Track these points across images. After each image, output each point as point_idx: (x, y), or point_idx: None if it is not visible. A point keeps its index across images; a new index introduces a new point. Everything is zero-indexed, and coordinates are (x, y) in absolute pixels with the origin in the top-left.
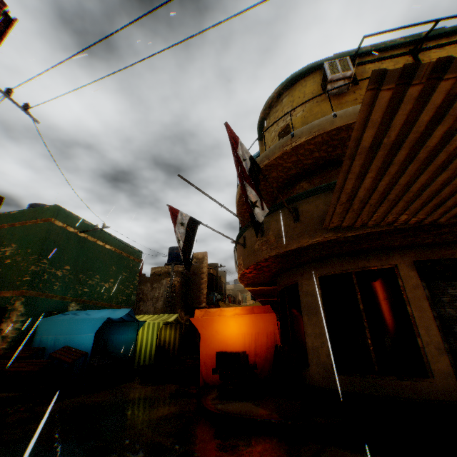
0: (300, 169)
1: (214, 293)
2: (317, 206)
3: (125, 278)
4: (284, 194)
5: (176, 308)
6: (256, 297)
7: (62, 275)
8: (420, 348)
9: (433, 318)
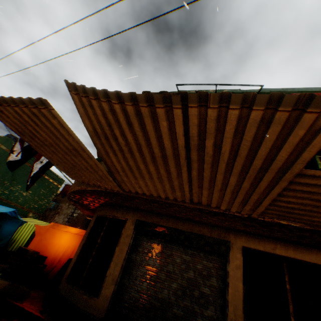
0: None
1: None
2: None
3: (43, 193)
4: None
5: (76, 225)
6: None
7: None
8: (106, 276)
9: (124, 258)
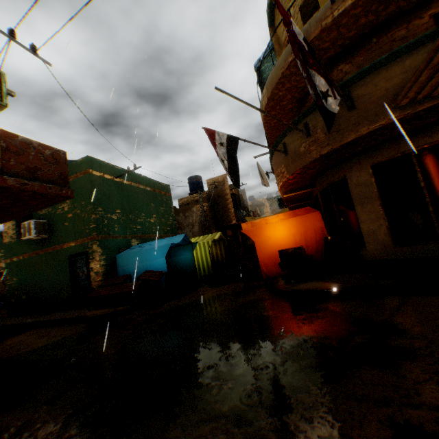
0: (339, 48)
1: (240, 211)
2: (376, 86)
3: (163, 212)
4: None
5: (211, 230)
6: (288, 204)
7: (116, 218)
8: None
9: None
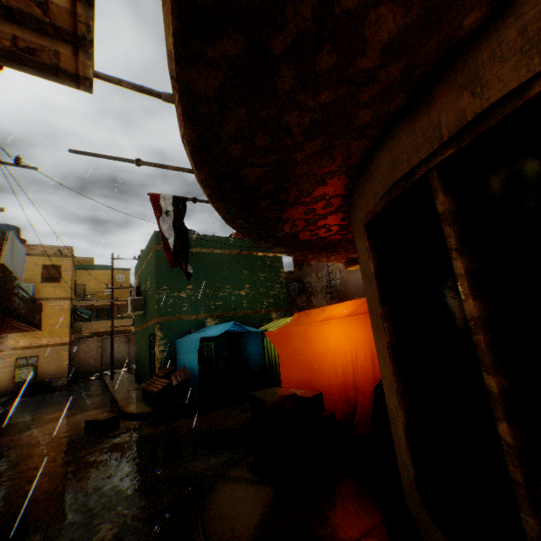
0: None
1: None
2: None
3: (264, 279)
4: None
5: (349, 298)
6: None
7: (186, 296)
8: None
9: None
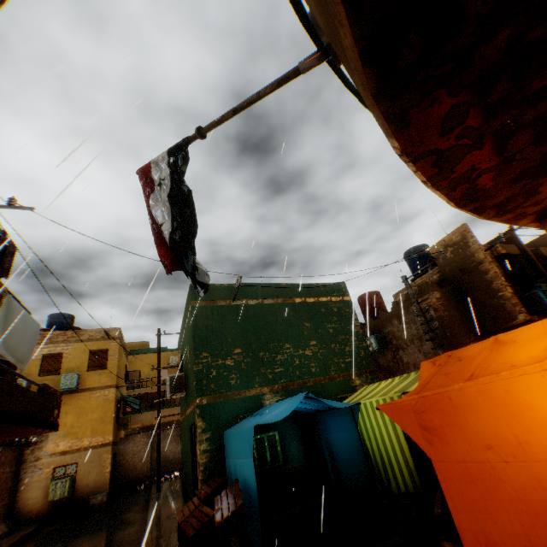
0: None
1: (538, 287)
2: None
3: (334, 332)
4: None
5: (459, 344)
6: None
7: (233, 363)
8: None
9: None
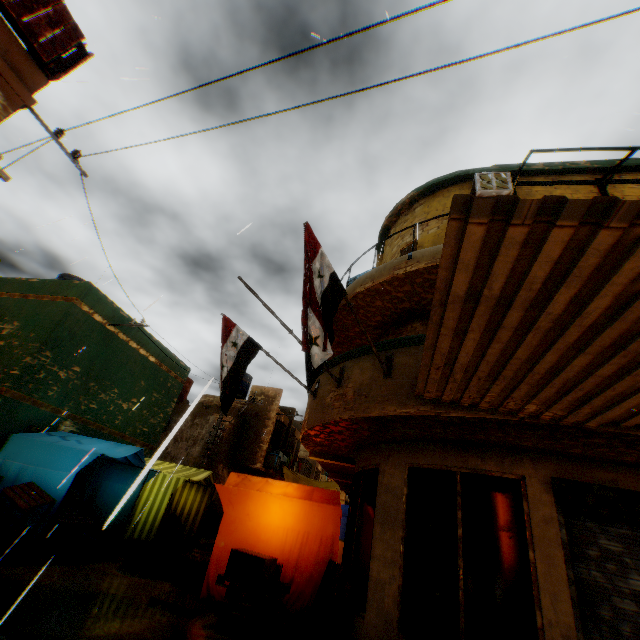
0: (416, 304)
1: (279, 452)
2: (419, 362)
3: (155, 401)
4: (390, 333)
5: (217, 462)
6: (330, 473)
7: (66, 377)
8: (538, 628)
9: (567, 579)
